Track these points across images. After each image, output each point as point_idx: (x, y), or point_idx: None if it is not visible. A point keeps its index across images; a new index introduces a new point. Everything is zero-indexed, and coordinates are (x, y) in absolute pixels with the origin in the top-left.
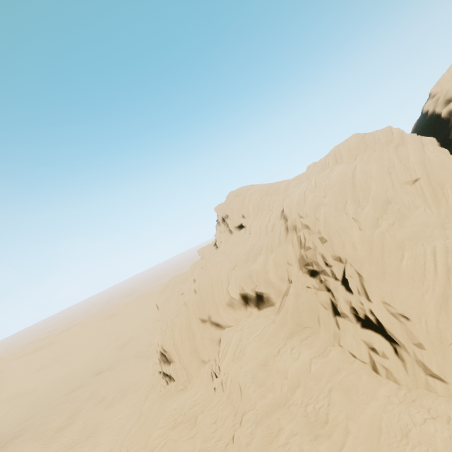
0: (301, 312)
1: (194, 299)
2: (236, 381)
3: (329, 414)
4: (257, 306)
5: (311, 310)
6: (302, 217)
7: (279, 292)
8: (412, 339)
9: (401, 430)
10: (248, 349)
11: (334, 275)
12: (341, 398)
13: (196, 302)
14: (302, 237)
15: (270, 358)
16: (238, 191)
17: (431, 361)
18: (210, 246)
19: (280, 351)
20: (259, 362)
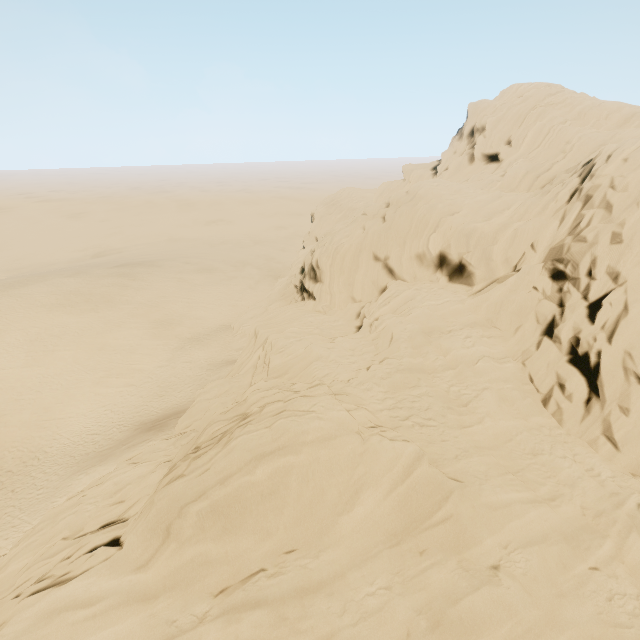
0: (503, 310)
1: (378, 228)
2: (390, 331)
3: (471, 403)
4: (449, 277)
5: (516, 314)
6: (614, 189)
7: (490, 275)
8: (622, 401)
9: (533, 449)
10: (417, 312)
11: (587, 291)
12: (492, 400)
13: (380, 233)
14: (586, 220)
15: (437, 332)
16: (529, 89)
17: (621, 428)
18: (424, 168)
19: (452, 332)
20: (423, 329)
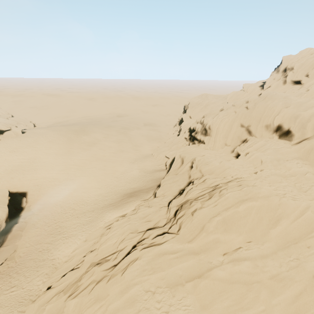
0: (312, 152)
1: (245, 112)
2: (259, 158)
3: (308, 191)
4: (279, 136)
5: None
6: None
7: (302, 136)
8: None
9: None
10: (270, 150)
11: None
12: None
13: (246, 114)
14: None
15: (282, 160)
16: None
17: None
18: (255, 85)
19: (289, 160)
20: (275, 158)
